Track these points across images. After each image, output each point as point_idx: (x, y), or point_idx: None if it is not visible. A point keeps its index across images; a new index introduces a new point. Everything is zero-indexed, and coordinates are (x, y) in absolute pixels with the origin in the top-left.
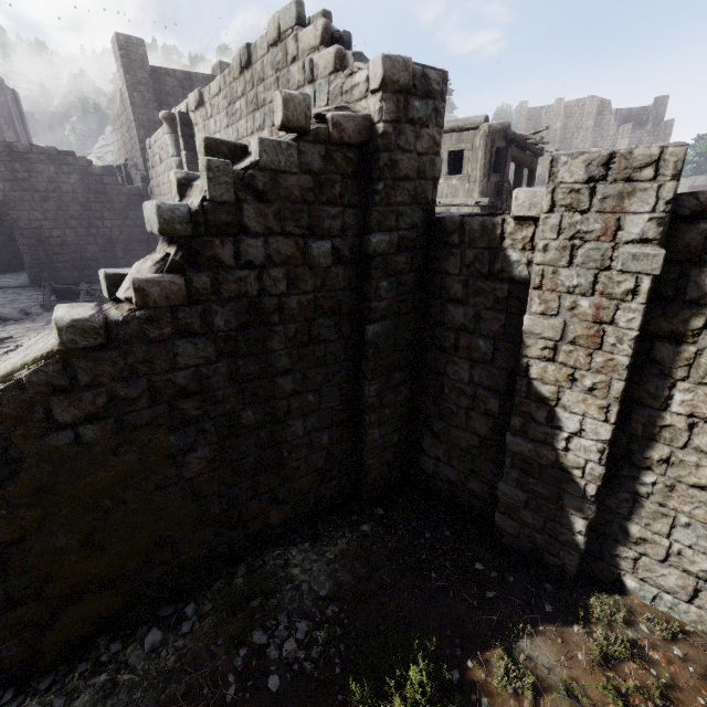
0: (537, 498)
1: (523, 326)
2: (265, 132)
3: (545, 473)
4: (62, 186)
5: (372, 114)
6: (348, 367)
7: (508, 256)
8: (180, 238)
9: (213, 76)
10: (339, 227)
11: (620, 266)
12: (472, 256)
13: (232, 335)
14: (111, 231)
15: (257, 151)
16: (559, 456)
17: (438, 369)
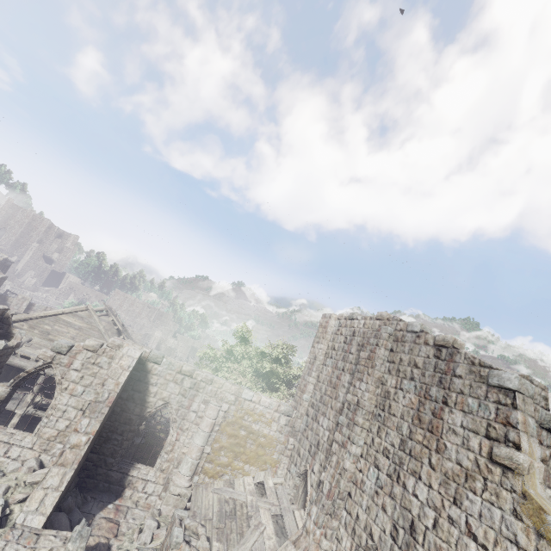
0: None
1: None
2: None
3: None
4: None
5: None
6: None
7: (8, 302)
8: None
9: None
10: None
11: (22, 308)
12: (1, 300)
13: None
14: None
15: None
16: None
17: None
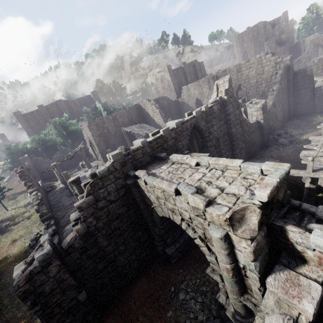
0: (321, 101)
1: (312, 80)
2: (253, 71)
3: (321, 97)
4: (164, 105)
5: (288, 63)
6: (287, 96)
7: (307, 73)
8: (279, 82)
9: (181, 66)
10: (286, 77)
11: None
12: (301, 75)
13: (281, 92)
14: (173, 113)
15: (282, 71)
16: (322, 93)
17: (298, 93)
